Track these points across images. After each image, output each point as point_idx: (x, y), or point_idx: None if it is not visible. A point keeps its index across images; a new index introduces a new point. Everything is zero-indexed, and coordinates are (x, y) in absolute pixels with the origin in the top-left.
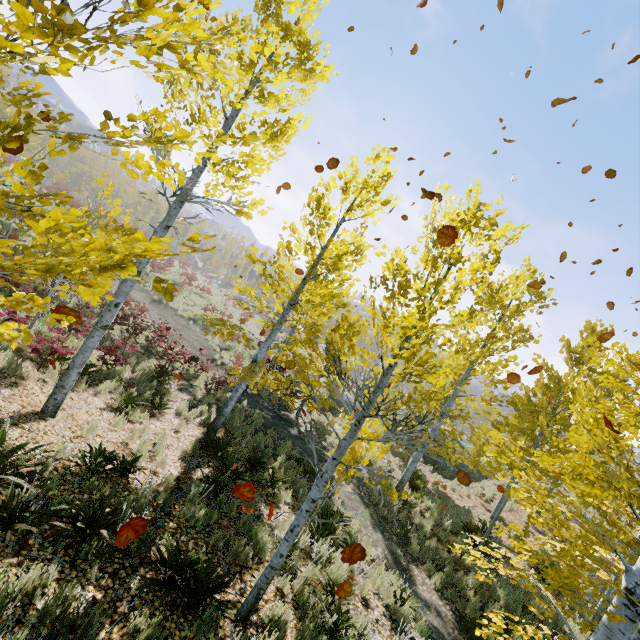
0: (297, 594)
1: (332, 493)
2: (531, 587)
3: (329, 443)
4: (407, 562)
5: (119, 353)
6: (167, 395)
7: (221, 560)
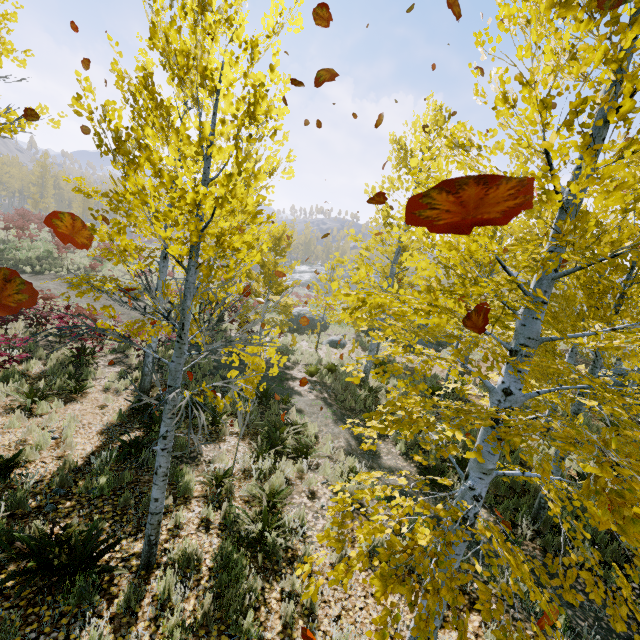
0: (227, 516)
1: (291, 407)
2: (469, 426)
3: (293, 362)
4: (373, 441)
5: (3, 352)
6: (90, 375)
7: (131, 517)
